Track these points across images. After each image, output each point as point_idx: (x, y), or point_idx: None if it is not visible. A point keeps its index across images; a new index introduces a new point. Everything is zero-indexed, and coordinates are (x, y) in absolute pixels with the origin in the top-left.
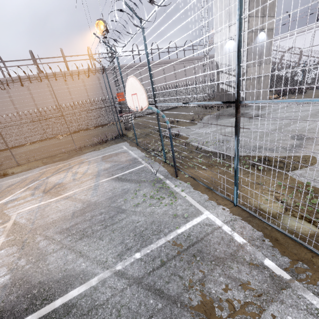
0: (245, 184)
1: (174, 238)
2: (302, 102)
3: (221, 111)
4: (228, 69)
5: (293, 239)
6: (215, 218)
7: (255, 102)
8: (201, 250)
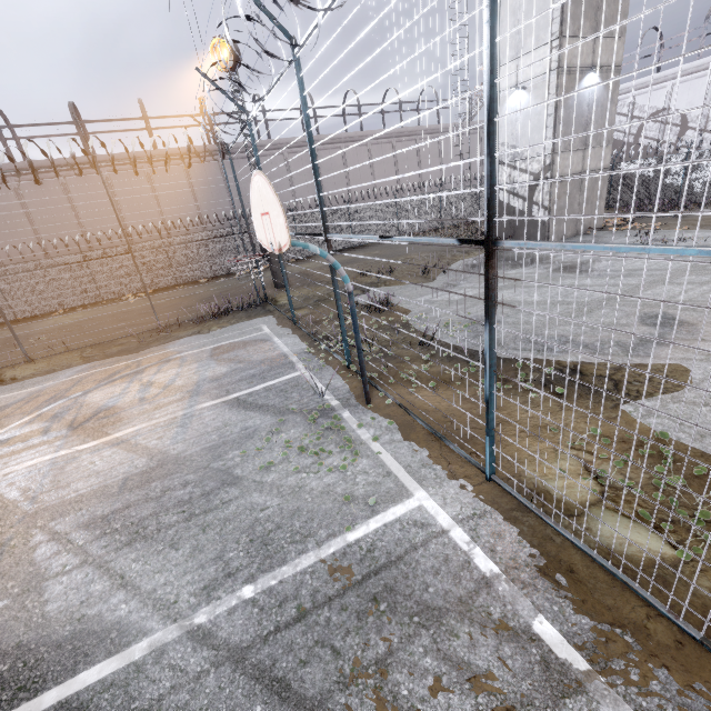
0: (519, 429)
1: (337, 552)
2: (625, 253)
3: None
4: (512, 156)
5: (608, 570)
6: (438, 508)
7: (526, 245)
8: (392, 586)
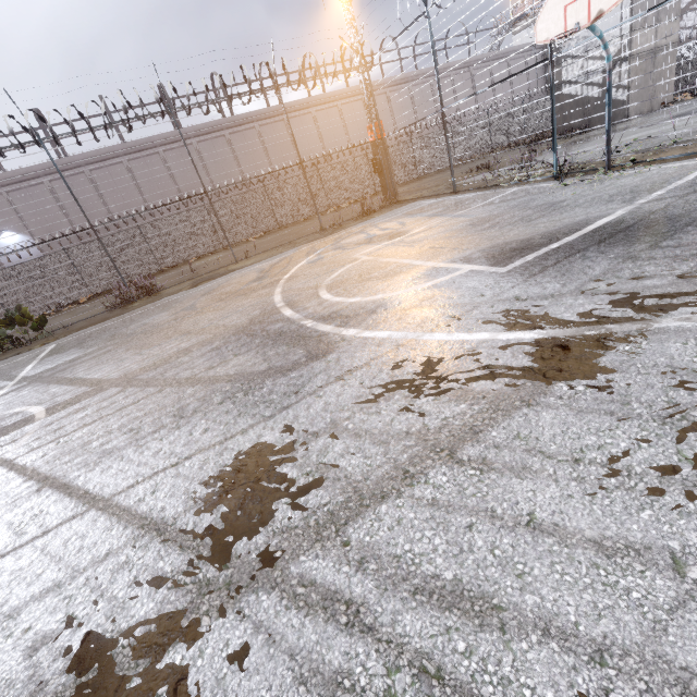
0: None
1: None
2: None
3: (578, 137)
4: (584, 47)
5: None
6: None
7: None
8: None
